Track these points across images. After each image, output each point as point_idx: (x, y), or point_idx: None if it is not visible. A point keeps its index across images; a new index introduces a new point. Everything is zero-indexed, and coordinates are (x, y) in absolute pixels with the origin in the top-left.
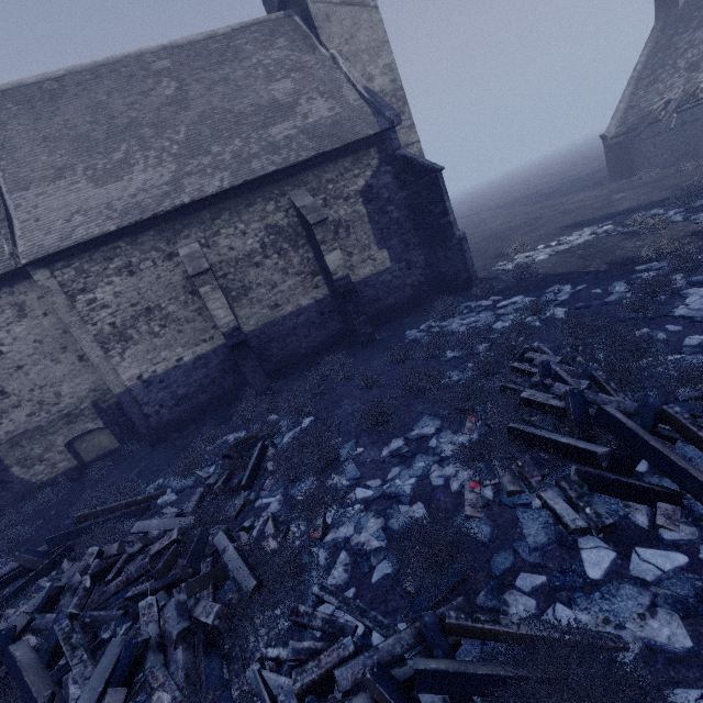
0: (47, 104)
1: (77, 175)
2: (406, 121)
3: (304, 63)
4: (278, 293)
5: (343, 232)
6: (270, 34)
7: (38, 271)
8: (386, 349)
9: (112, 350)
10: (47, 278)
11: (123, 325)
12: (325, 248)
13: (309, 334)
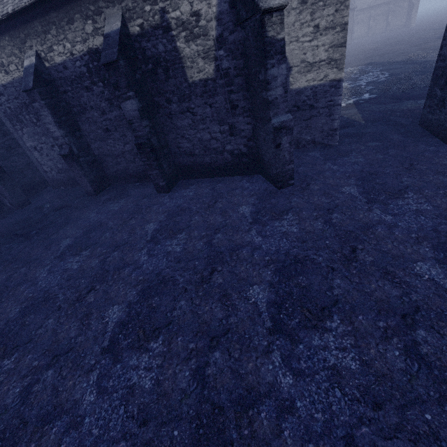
0: None
1: None
2: None
3: None
4: None
5: None
6: None
7: None
8: None
9: None
10: None
11: None
12: None
13: None
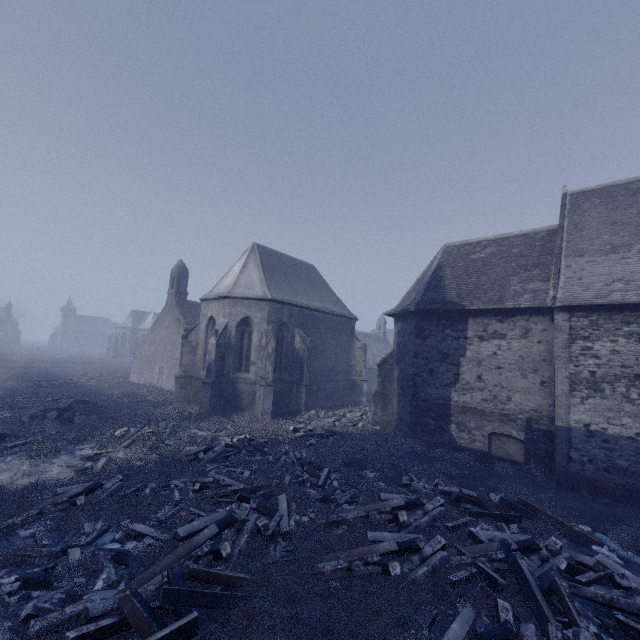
0: (627, 199)
1: (630, 252)
2: None
3: None
4: None
5: None
6: None
7: (560, 313)
8: None
9: (577, 391)
10: (563, 320)
11: (601, 377)
12: None
13: None
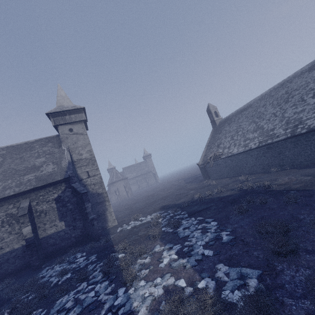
0: None
1: None
2: (95, 167)
3: (54, 151)
4: (4, 242)
5: (43, 215)
6: (48, 142)
7: None
8: (28, 278)
9: None
10: None
11: None
12: (23, 225)
13: (15, 262)
